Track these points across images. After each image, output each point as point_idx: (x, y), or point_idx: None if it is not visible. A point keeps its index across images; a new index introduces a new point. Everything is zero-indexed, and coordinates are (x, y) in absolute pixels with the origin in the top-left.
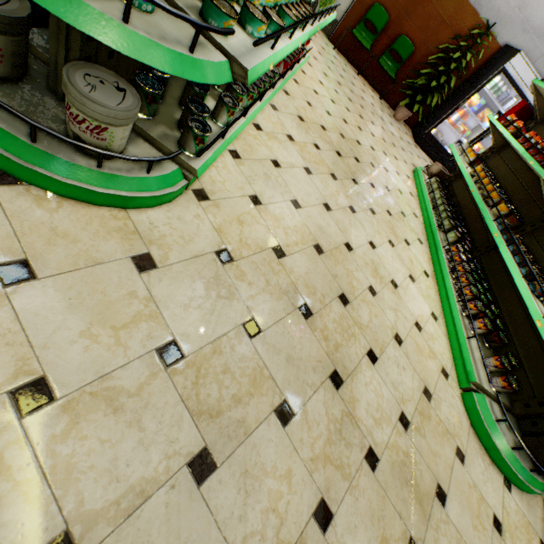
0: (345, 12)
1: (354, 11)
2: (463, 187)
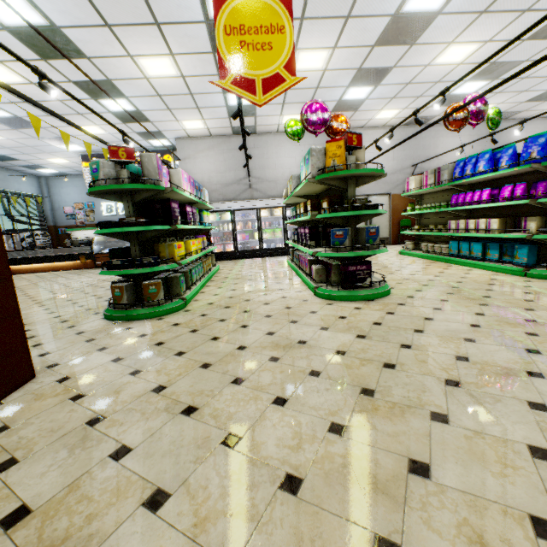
0: (389, 232)
1: (393, 229)
2: None
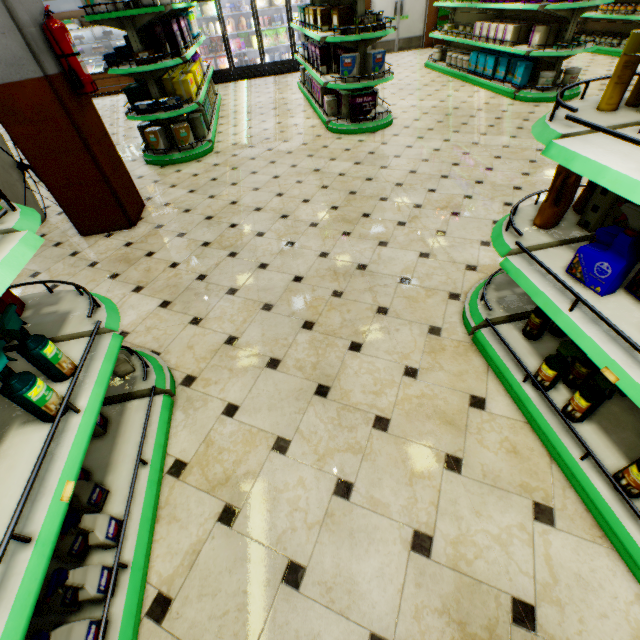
0: (423, 28)
1: (429, 22)
2: (596, 24)
